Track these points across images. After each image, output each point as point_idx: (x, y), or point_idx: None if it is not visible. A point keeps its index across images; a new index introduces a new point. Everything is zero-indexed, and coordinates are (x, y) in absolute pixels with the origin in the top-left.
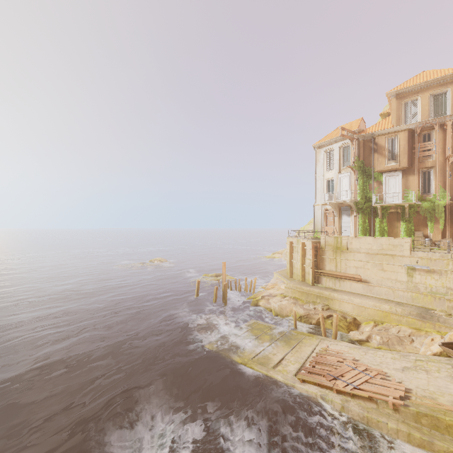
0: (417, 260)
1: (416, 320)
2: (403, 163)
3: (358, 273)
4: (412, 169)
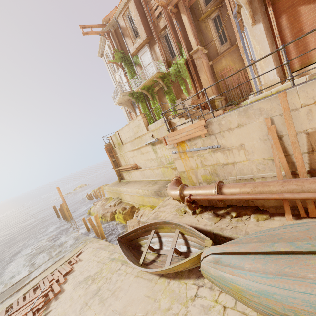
0: (152, 134)
1: (155, 199)
2: (143, 35)
3: (134, 162)
4: (154, 38)
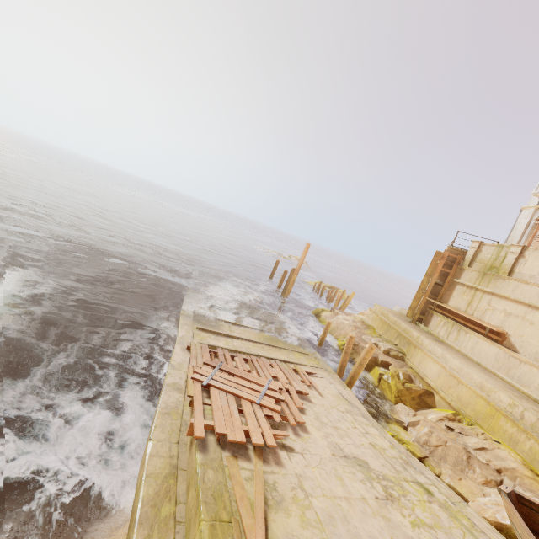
0: None
1: None
2: None
3: (504, 326)
4: None
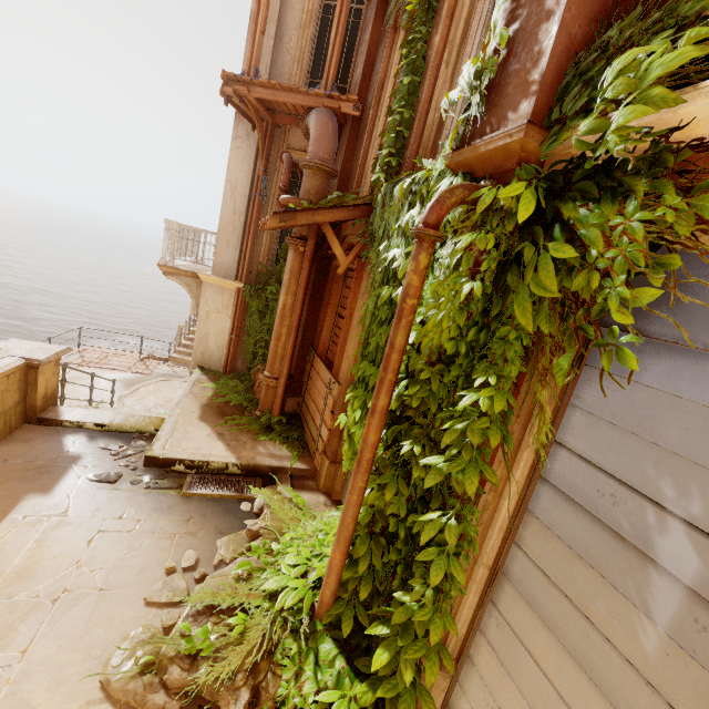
0: None
1: None
2: None
3: None
4: None
